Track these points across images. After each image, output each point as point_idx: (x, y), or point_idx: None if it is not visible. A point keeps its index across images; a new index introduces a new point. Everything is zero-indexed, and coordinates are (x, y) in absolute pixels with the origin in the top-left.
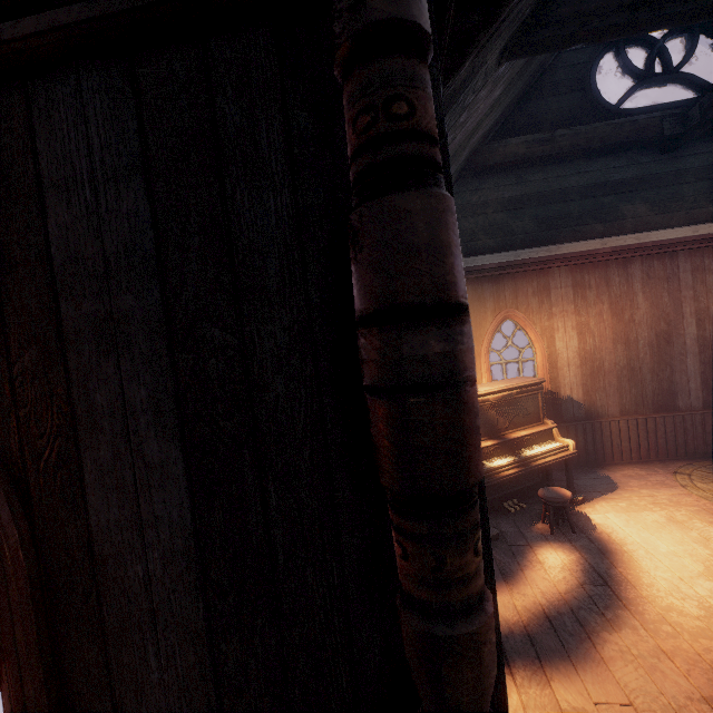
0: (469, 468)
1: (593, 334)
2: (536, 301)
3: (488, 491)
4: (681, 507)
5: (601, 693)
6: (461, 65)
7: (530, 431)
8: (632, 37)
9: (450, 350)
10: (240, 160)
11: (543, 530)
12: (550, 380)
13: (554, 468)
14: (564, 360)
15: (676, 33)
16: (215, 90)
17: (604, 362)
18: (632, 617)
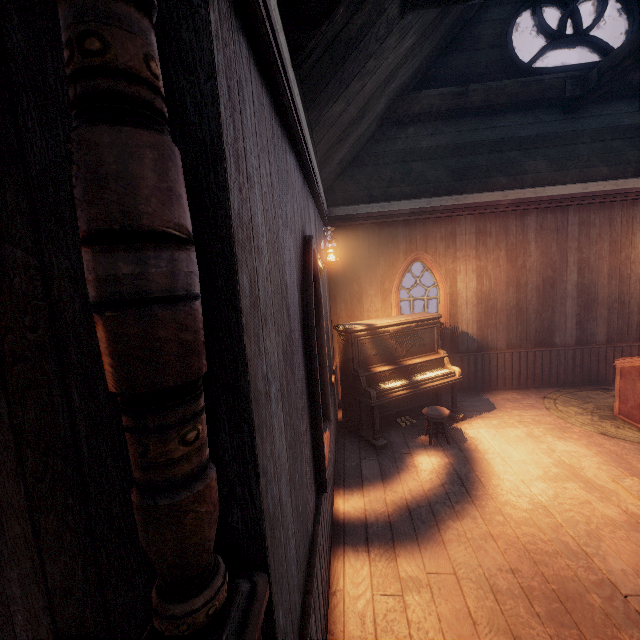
0: (166, 373)
1: (490, 277)
2: (443, 245)
3: (384, 409)
4: (540, 425)
5: (433, 566)
6: (334, 10)
7: (424, 359)
8: None
9: (141, 272)
10: (29, 90)
11: (424, 441)
12: (450, 316)
13: (448, 391)
14: (463, 299)
15: None
16: (2, 16)
17: (497, 302)
18: (475, 510)
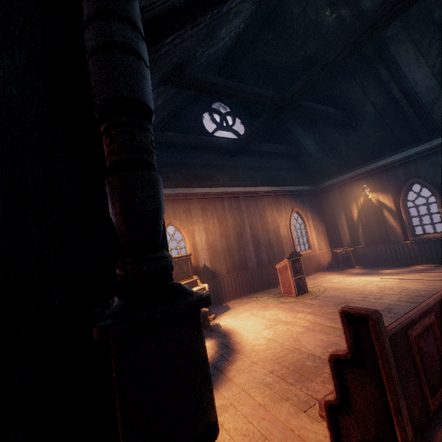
0: (147, 97)
1: (212, 233)
2: (185, 215)
3: None
4: (255, 308)
5: (230, 392)
6: None
7: (186, 281)
8: (214, 109)
9: (137, 41)
10: None
11: None
12: (195, 258)
13: None
14: (200, 247)
15: (229, 114)
16: None
17: (218, 247)
18: (240, 355)
